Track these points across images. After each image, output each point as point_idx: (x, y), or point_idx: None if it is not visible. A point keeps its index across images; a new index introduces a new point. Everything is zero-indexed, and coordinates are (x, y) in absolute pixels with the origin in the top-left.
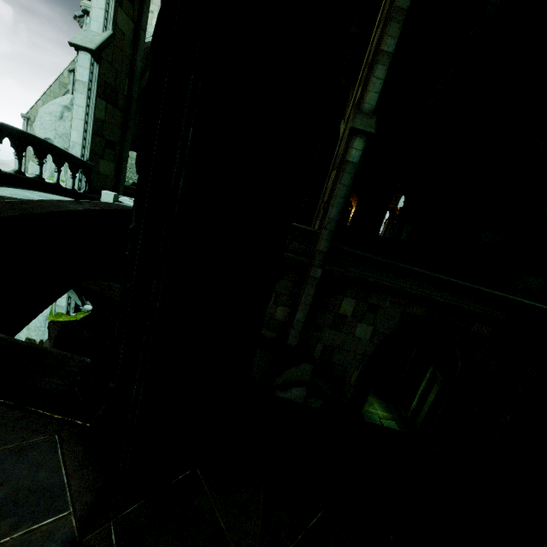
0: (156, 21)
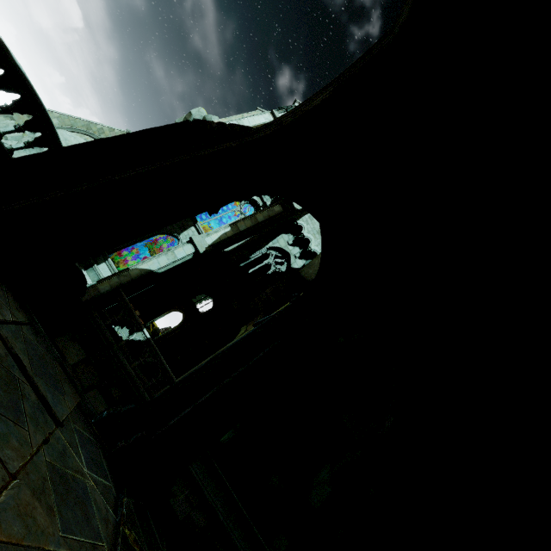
0: (262, 330)
